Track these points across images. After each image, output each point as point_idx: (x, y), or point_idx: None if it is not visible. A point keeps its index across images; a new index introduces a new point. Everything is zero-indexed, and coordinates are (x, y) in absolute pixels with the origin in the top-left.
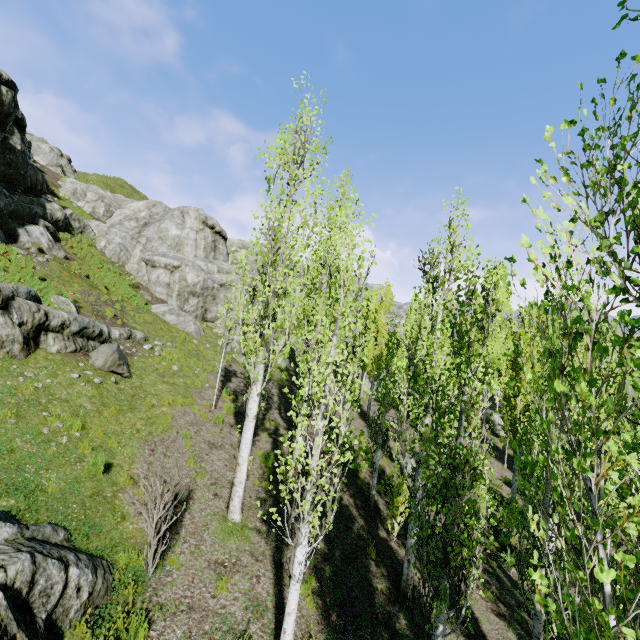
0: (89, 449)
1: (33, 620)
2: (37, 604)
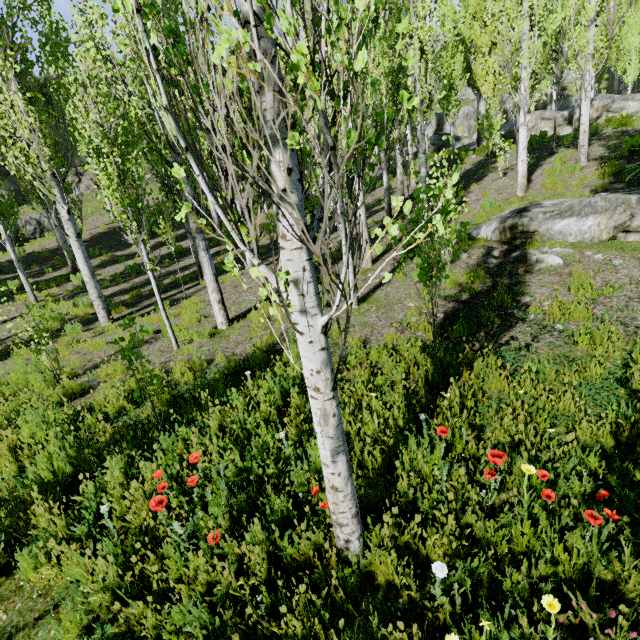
0: (93, 209)
1: (41, 225)
2: (43, 223)
